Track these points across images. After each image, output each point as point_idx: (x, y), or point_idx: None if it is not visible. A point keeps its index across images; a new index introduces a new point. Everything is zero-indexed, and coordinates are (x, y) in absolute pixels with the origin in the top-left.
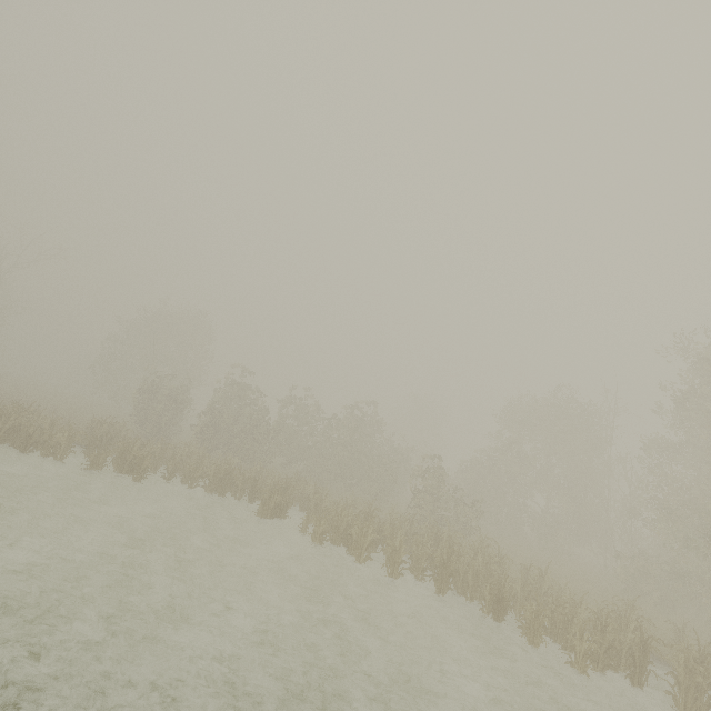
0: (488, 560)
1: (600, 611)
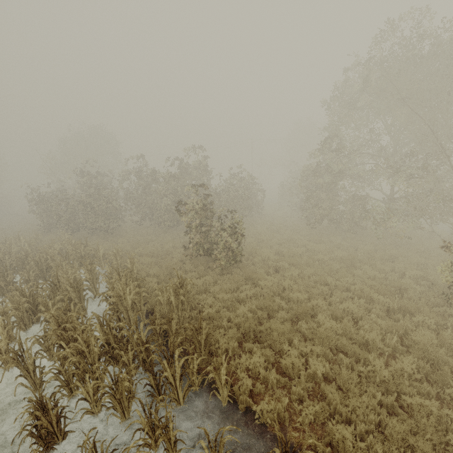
0: (88, 341)
1: None
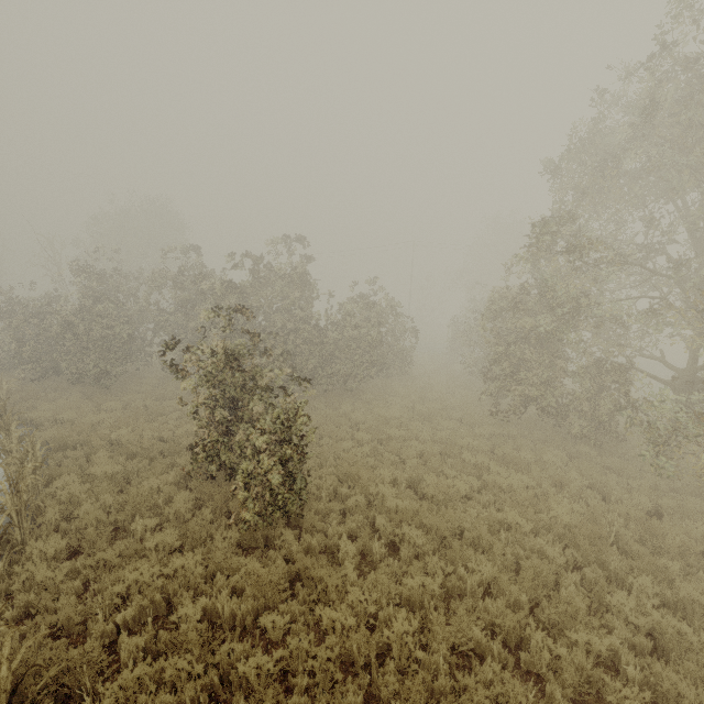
0: None
1: None
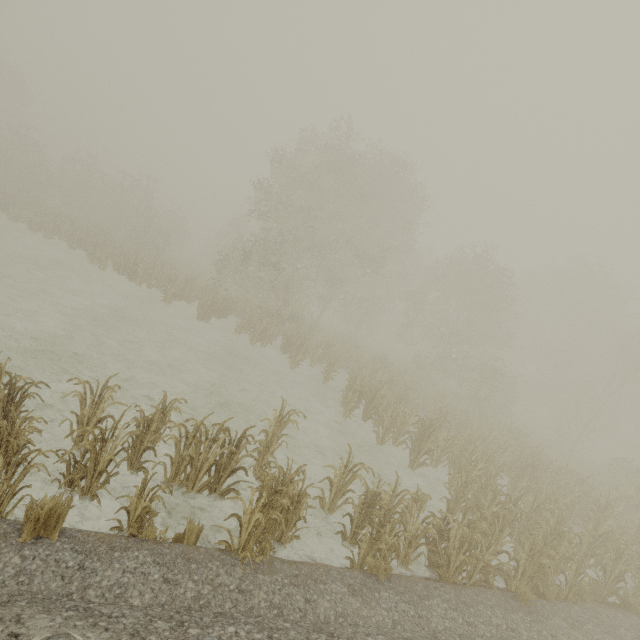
0: (107, 239)
1: (124, 252)
